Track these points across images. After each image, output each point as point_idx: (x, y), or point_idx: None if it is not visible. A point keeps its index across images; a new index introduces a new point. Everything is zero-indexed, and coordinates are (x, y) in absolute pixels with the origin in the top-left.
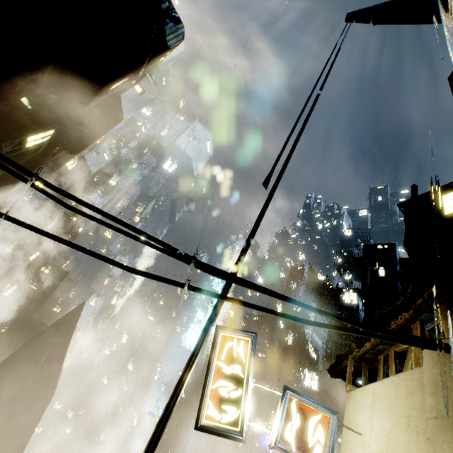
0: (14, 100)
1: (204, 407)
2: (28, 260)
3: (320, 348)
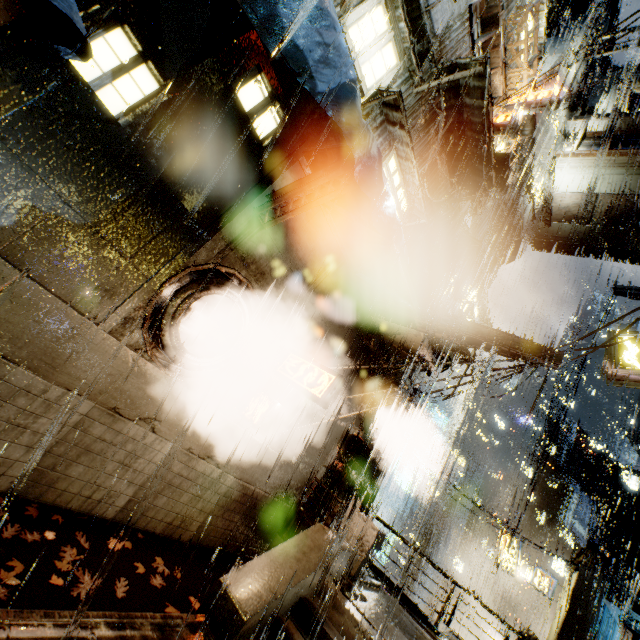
0: None
1: (499, 561)
2: None
3: (582, 538)
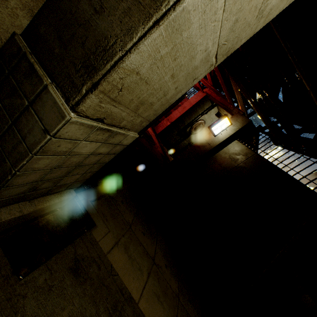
0: None
1: None
2: None
3: None
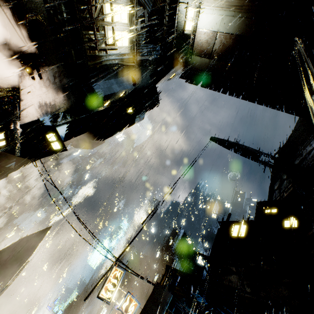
0: None
1: (102, 291)
2: (13, 177)
3: None
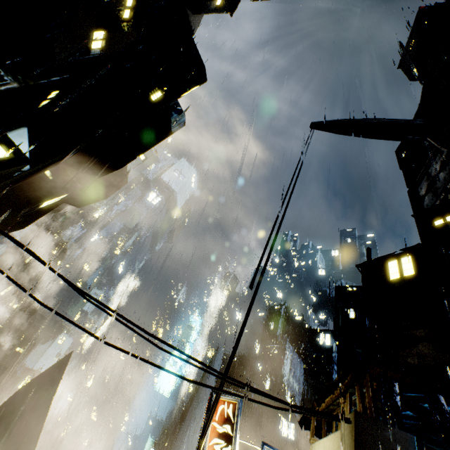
0: (40, 174)
1: None
2: None
3: (296, 393)
